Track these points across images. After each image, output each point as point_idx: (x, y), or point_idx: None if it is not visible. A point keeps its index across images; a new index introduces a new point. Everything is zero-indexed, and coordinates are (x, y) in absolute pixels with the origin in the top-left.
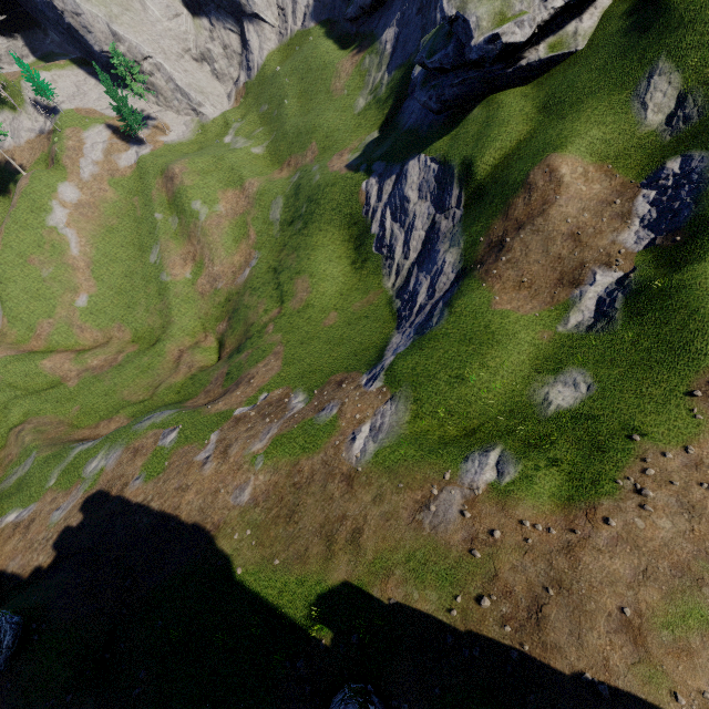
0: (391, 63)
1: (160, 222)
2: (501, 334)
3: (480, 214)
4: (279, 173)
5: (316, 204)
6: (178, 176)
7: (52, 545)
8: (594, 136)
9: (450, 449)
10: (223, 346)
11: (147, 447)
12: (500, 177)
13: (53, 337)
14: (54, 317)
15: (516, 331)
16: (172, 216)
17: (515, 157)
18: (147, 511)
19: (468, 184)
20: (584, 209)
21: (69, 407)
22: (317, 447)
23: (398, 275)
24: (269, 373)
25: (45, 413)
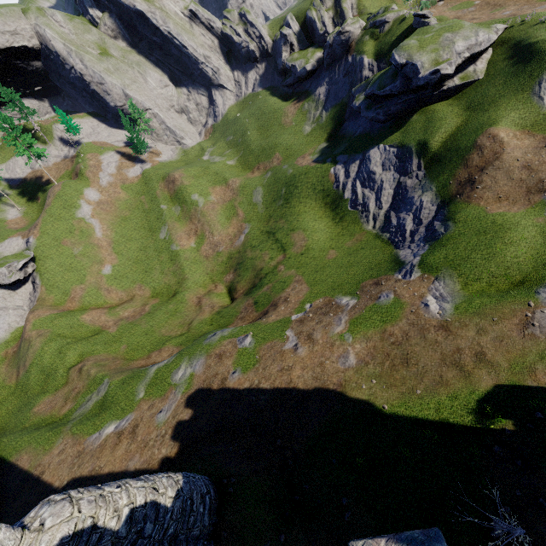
0: (326, 105)
1: (165, 210)
2: (507, 224)
3: (442, 169)
4: (252, 174)
5: (294, 186)
6: (179, 179)
7: (171, 438)
8: (513, 116)
9: (516, 292)
10: (234, 290)
11: (229, 351)
12: (451, 147)
13: (85, 298)
14: (85, 283)
15: (518, 221)
16: (174, 206)
17: (459, 135)
18: (260, 391)
19: (424, 155)
20: (526, 153)
21: (117, 346)
22: (396, 317)
23: (375, 220)
24: (301, 293)
25: (99, 353)
